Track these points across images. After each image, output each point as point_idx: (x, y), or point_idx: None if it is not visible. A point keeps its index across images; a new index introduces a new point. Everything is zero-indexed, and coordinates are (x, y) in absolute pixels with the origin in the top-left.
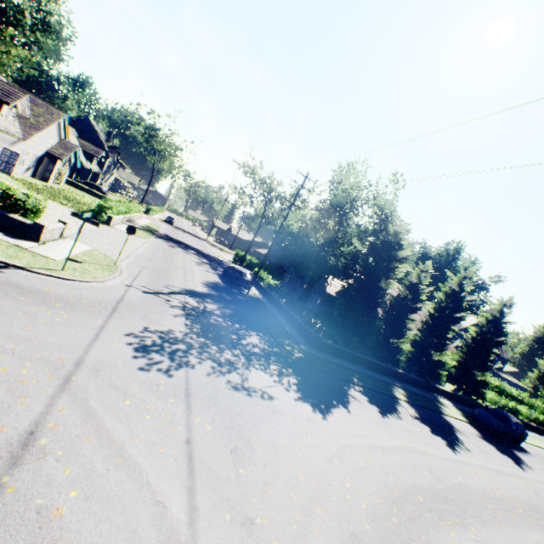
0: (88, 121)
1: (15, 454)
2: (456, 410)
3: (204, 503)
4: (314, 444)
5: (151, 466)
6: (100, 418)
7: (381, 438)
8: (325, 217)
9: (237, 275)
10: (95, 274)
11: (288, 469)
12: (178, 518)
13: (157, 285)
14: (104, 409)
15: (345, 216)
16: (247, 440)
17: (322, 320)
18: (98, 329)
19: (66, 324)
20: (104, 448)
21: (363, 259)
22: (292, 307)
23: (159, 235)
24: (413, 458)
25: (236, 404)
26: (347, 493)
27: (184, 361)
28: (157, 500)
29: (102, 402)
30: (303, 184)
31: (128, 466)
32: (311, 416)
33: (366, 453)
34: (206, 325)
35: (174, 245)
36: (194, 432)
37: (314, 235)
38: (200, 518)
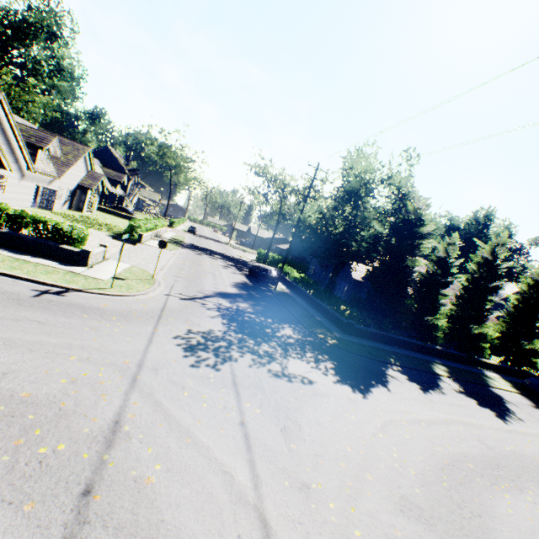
0: (108, 149)
1: (108, 438)
2: (505, 382)
3: (264, 472)
4: (357, 420)
5: (215, 444)
6: (166, 408)
7: (424, 412)
8: (341, 204)
9: (263, 273)
10: (138, 288)
11: (335, 443)
12: (244, 484)
13: (192, 291)
14: (168, 400)
15: (361, 200)
16: (294, 420)
17: (351, 306)
18: (150, 335)
19: (124, 333)
20: (174, 431)
21: (385, 241)
22: (320, 297)
23: (185, 245)
24: (460, 430)
25: (279, 389)
26: (394, 462)
27: (227, 356)
28: (224, 470)
29: (165, 395)
30: (314, 175)
31: (196, 444)
32: (351, 396)
33: (410, 427)
34: (242, 323)
35: (200, 252)
36: (246, 415)
37: (332, 224)
38: (262, 484)
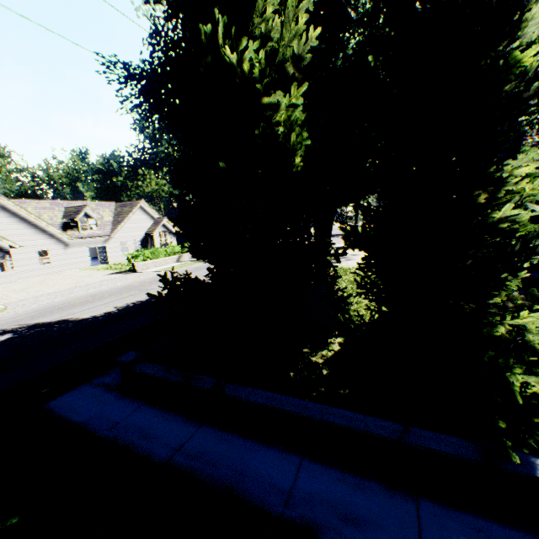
0: None
1: None
2: None
3: None
4: None
5: None
6: None
7: None
8: None
9: None
10: None
11: None
12: None
13: None
14: None
15: None
16: None
17: None
18: None
19: None
20: None
21: None
22: None
23: None
24: None
25: None
26: None
27: None
28: None
29: None
30: None
31: None
32: None
33: None
34: None
35: None
36: None
37: None
38: None
